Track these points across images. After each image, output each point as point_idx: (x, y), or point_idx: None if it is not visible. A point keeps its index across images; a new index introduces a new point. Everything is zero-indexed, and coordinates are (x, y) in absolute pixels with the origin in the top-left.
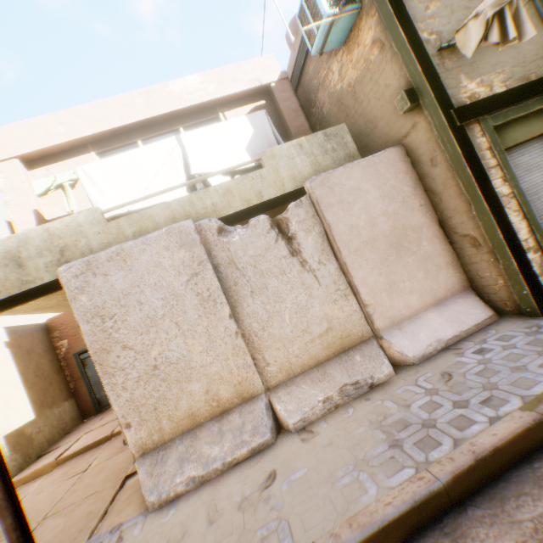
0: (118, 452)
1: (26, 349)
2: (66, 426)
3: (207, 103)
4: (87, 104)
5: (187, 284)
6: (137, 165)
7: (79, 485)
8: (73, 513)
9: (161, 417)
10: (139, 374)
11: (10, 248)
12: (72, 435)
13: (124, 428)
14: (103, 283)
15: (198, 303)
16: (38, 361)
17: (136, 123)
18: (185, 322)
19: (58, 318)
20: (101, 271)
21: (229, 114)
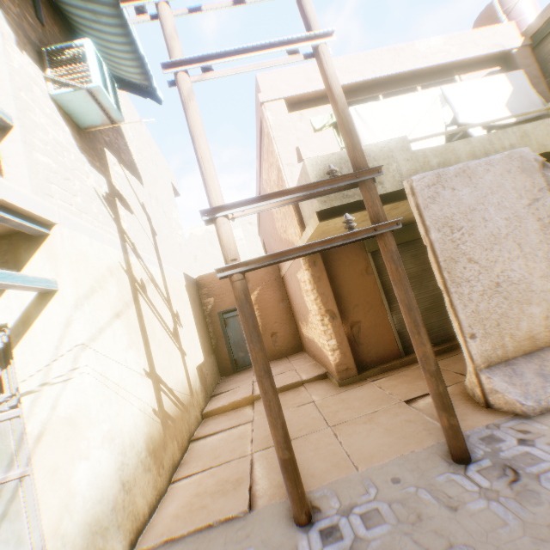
0: (341, 391)
1: (192, 297)
2: (215, 377)
3: (448, 65)
4: (342, 57)
5: (527, 208)
6: (401, 112)
7: (331, 409)
8: (378, 422)
9: (502, 334)
10: (482, 288)
11: (332, 163)
12: (232, 384)
13: (467, 338)
14: (450, 196)
15: (538, 228)
16: (198, 311)
17: (384, 77)
18: (525, 245)
19: (207, 276)
20: (448, 184)
21: (464, 77)
